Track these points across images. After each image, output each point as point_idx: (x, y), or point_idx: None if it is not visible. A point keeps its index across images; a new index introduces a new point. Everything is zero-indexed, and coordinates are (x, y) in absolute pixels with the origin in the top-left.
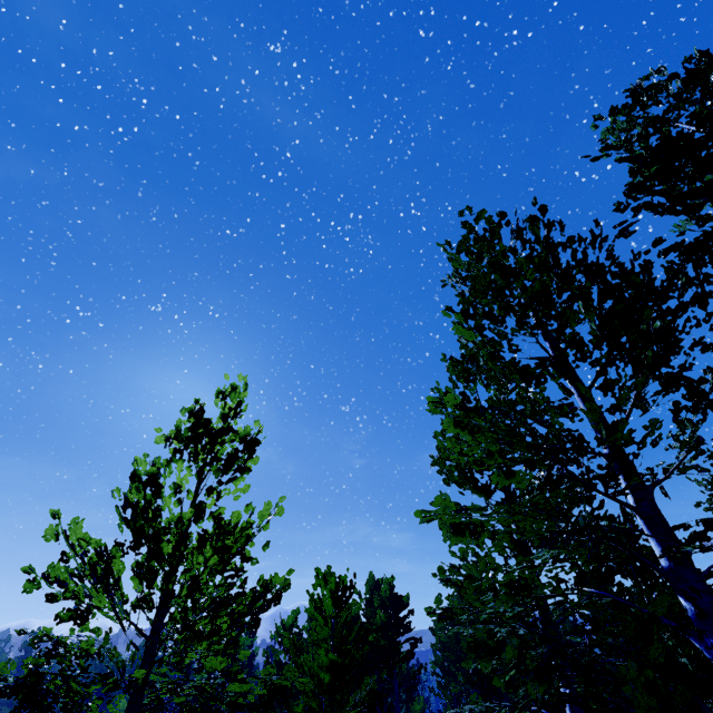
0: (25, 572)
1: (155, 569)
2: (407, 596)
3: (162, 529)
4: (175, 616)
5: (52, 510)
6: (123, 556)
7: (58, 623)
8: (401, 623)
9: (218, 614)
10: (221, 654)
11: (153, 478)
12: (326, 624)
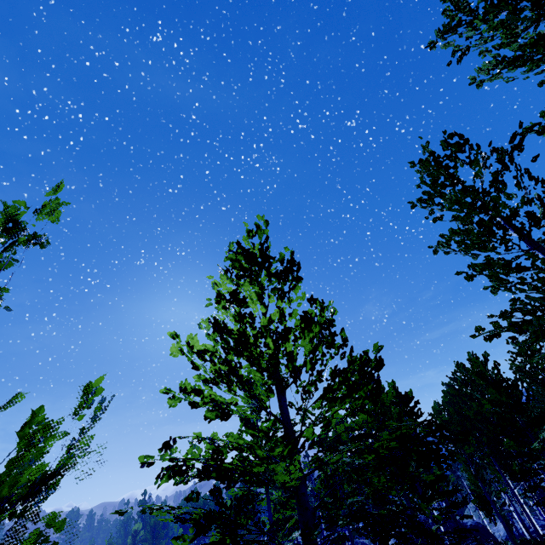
0: (163, 392)
1: (276, 354)
2: (410, 391)
3: (262, 328)
4: (308, 389)
5: (169, 333)
6: (238, 358)
7: (209, 422)
8: (413, 411)
9: (347, 375)
10: (353, 415)
11: (235, 293)
12: (369, 417)
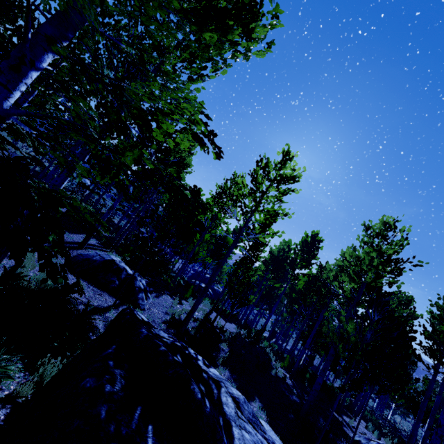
0: None
1: None
2: None
3: None
4: None
5: None
6: None
7: None
8: None
9: None
10: None
11: None
12: None
